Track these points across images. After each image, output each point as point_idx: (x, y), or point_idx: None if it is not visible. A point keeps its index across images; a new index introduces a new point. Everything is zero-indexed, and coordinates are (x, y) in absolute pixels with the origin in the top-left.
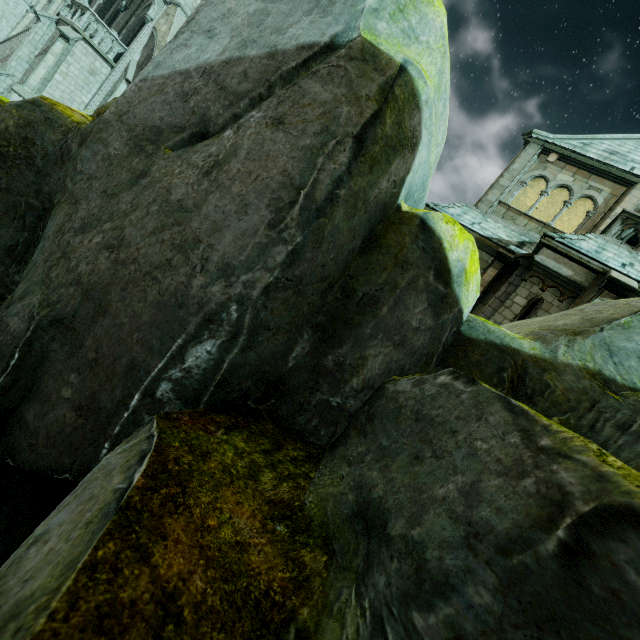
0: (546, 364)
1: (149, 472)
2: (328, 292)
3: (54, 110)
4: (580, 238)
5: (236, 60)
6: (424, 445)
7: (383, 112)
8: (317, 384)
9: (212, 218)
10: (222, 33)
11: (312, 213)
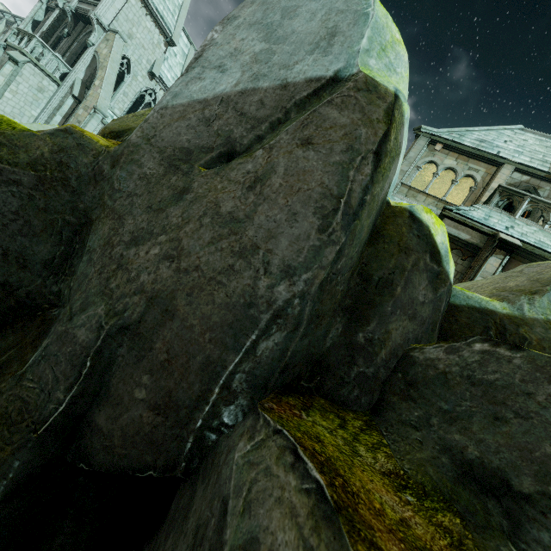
0: (518, 320)
1: (317, 468)
2: (351, 279)
3: (84, 136)
4: (471, 209)
5: (251, 91)
6: (498, 407)
7: (389, 131)
8: (353, 359)
9: (265, 226)
10: (233, 68)
11: (350, 217)
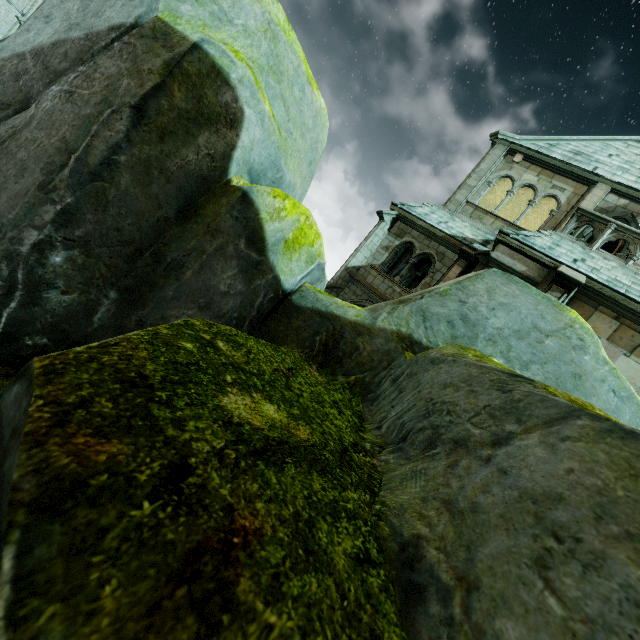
0: (363, 329)
1: None
2: (137, 257)
3: None
4: (535, 235)
5: (61, 42)
6: None
7: (168, 85)
8: None
9: None
10: (56, 18)
11: (84, 176)
